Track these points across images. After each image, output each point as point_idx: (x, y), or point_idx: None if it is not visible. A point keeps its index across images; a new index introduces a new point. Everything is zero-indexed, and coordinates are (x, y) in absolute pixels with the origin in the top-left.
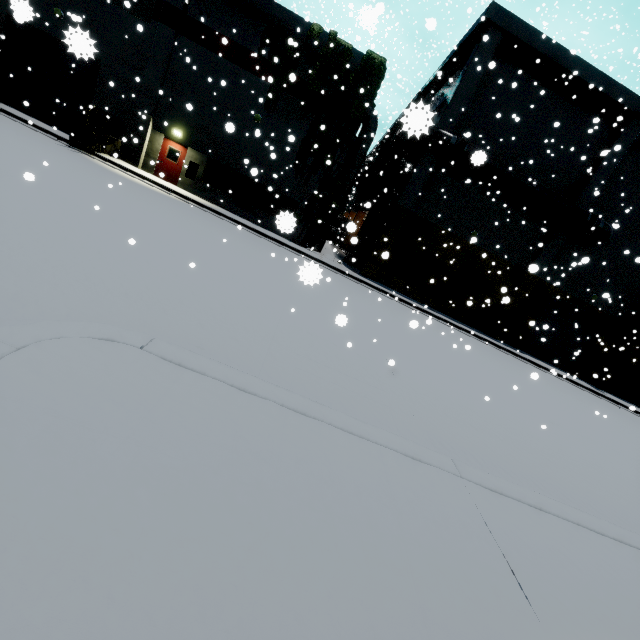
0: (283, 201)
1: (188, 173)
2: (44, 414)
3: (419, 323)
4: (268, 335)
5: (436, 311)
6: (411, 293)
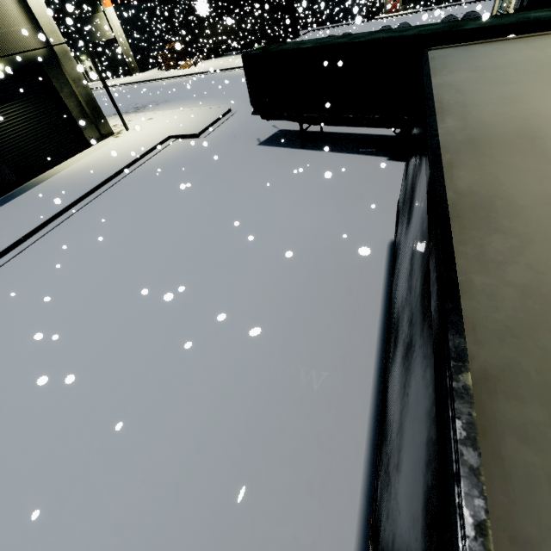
0: None
1: (402, 3)
2: None
3: None
4: None
5: None
6: None
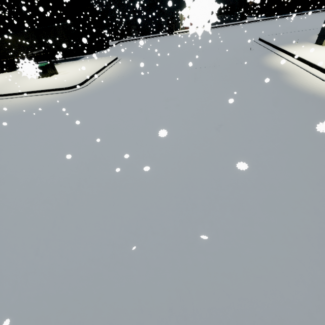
0: (229, 8)
1: None
2: (272, 37)
3: (299, 19)
4: (272, 33)
5: (305, 11)
6: (291, 11)
